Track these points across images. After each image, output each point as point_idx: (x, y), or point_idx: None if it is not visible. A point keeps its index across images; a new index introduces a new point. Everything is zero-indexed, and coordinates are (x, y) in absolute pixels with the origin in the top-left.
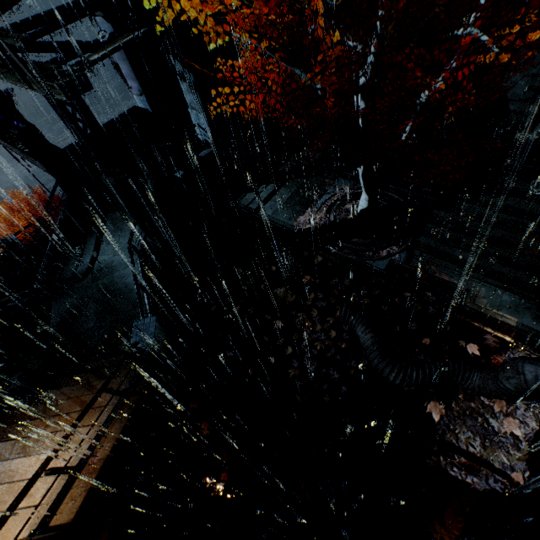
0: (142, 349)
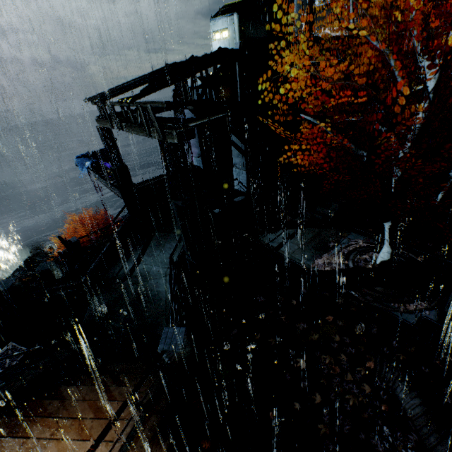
0: (160, 360)
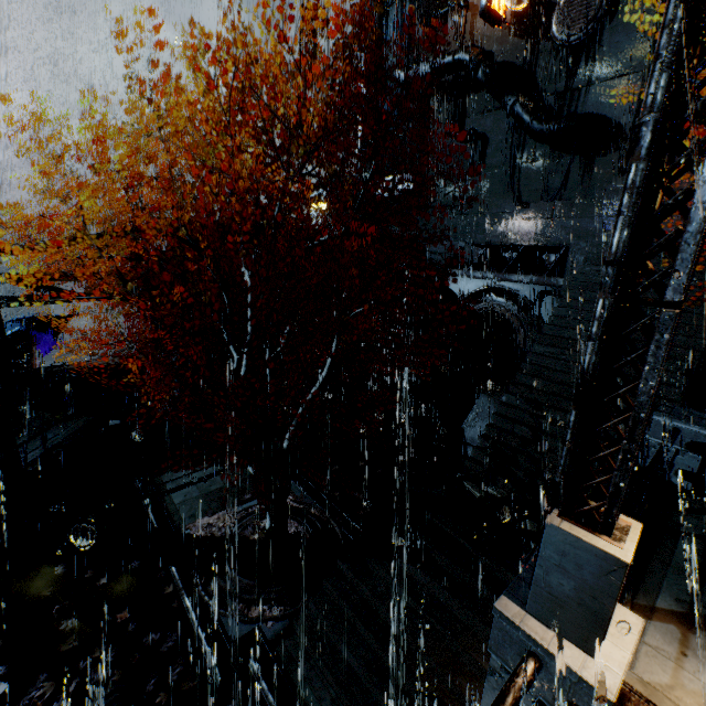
0: None
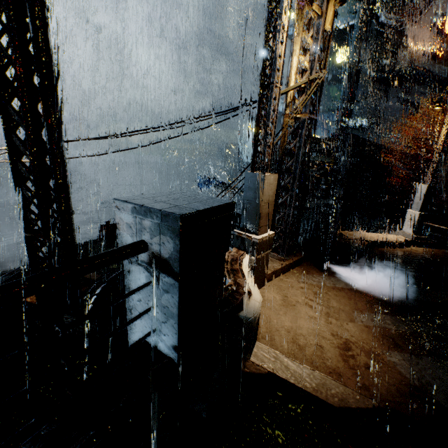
0: None
